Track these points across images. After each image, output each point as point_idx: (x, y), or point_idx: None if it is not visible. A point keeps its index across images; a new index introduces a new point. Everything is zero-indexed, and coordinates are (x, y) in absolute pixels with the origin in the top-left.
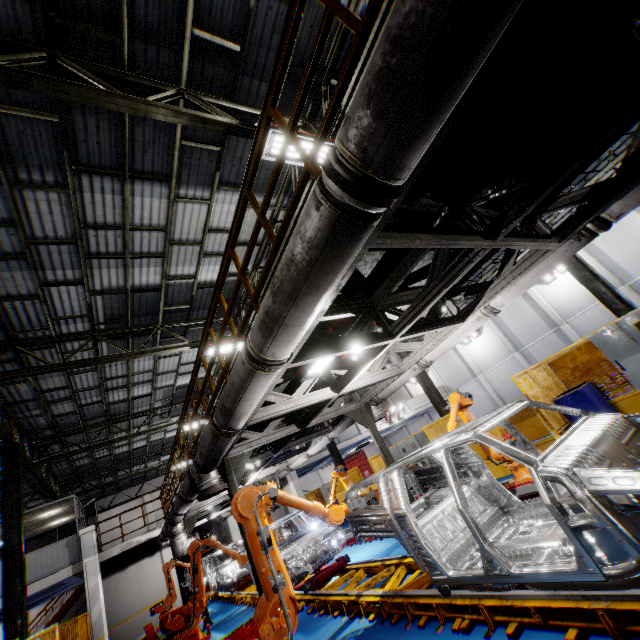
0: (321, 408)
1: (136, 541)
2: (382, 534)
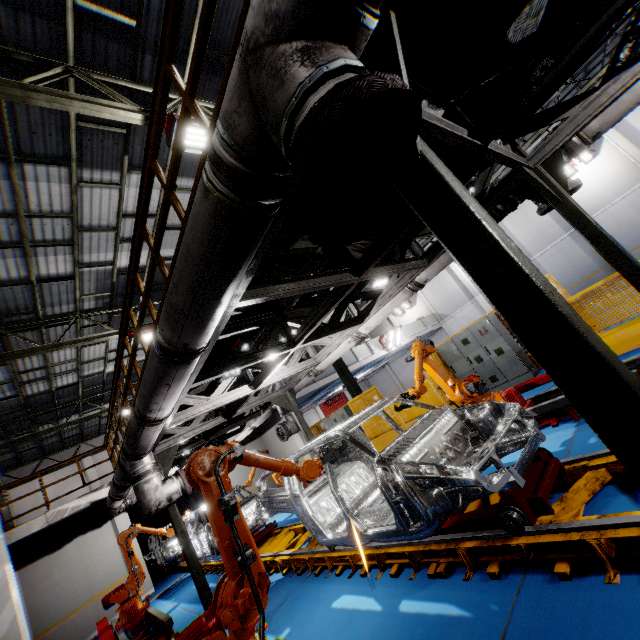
0: None
1: (71, 508)
2: None
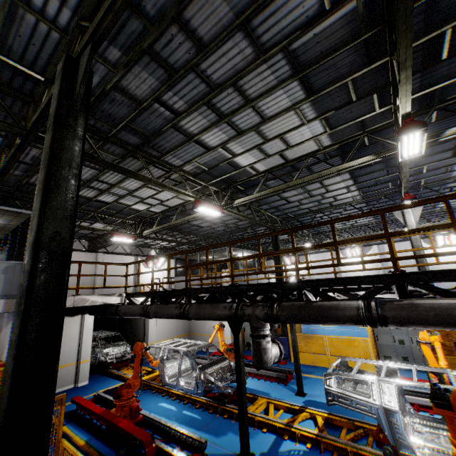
0: None
1: (91, 300)
2: None
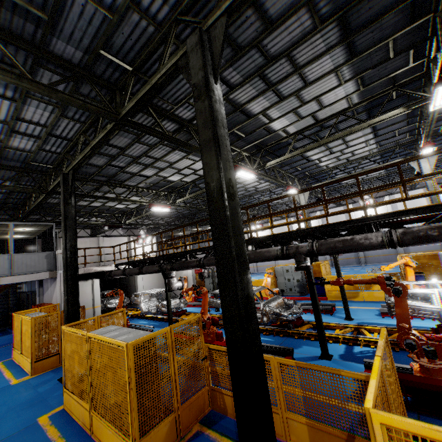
0: None
1: (94, 269)
2: (424, 316)
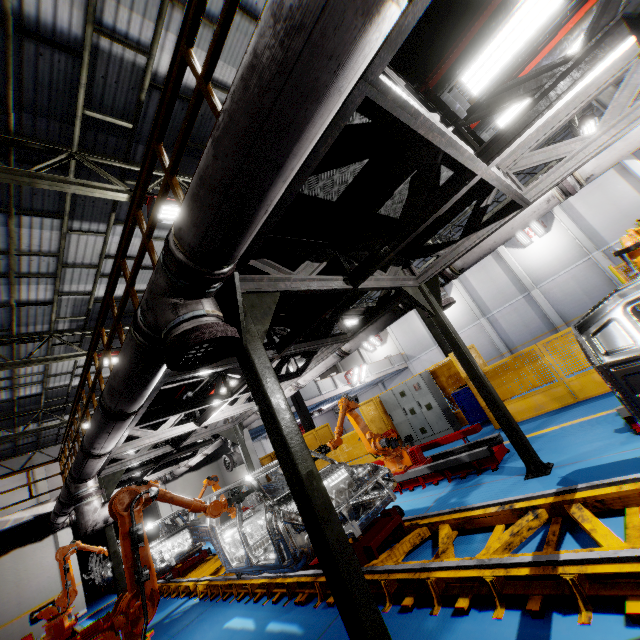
0: (423, 220)
1: (15, 520)
2: None
